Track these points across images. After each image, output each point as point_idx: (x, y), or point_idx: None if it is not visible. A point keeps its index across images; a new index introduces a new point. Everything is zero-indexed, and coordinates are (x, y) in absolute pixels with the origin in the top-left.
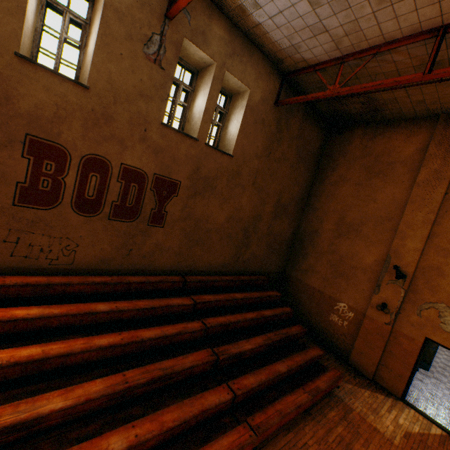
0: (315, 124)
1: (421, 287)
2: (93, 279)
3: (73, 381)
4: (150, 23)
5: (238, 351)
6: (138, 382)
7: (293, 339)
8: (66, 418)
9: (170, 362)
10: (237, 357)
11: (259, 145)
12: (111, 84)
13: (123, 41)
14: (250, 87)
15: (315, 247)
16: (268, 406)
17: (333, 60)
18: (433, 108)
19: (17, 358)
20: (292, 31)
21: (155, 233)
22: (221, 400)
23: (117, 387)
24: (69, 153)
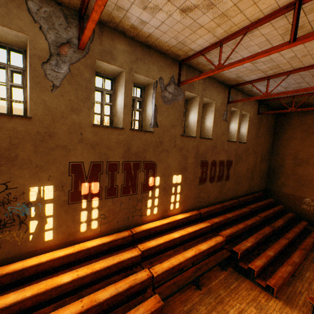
0: (271, 113)
1: None
2: (217, 206)
3: (240, 240)
4: (223, 108)
5: (278, 225)
6: (260, 237)
7: (291, 219)
8: (250, 248)
9: (261, 231)
10: (278, 228)
11: (253, 133)
12: (216, 134)
13: (218, 119)
14: (249, 112)
15: (283, 173)
16: (301, 243)
17: (288, 96)
18: None
19: (229, 233)
20: (271, 92)
21: (226, 183)
22: (286, 241)
23: (256, 239)
24: (208, 162)
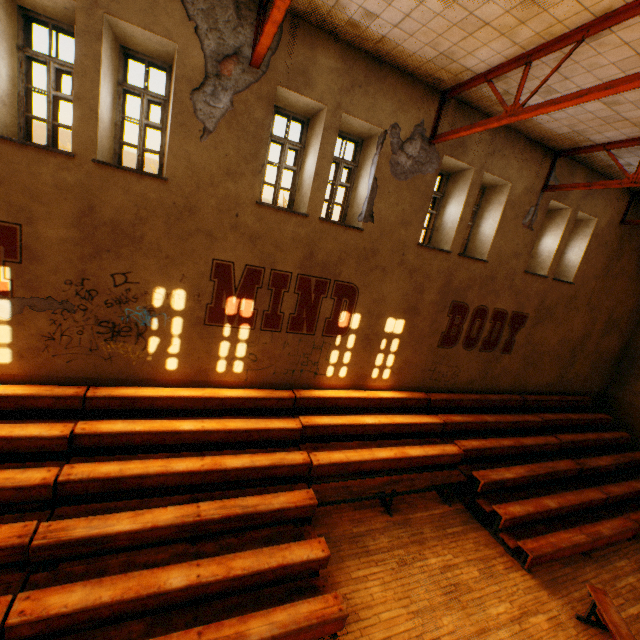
0: None
1: None
2: (470, 396)
3: (496, 465)
4: (530, 201)
5: (595, 465)
6: (541, 472)
7: (637, 465)
8: (511, 484)
9: (550, 464)
10: (593, 470)
11: (597, 266)
12: (499, 254)
13: (511, 222)
14: (597, 216)
15: None
16: (636, 511)
17: None
18: None
19: (475, 446)
20: None
21: (503, 358)
22: (599, 496)
23: (531, 472)
24: (468, 308)
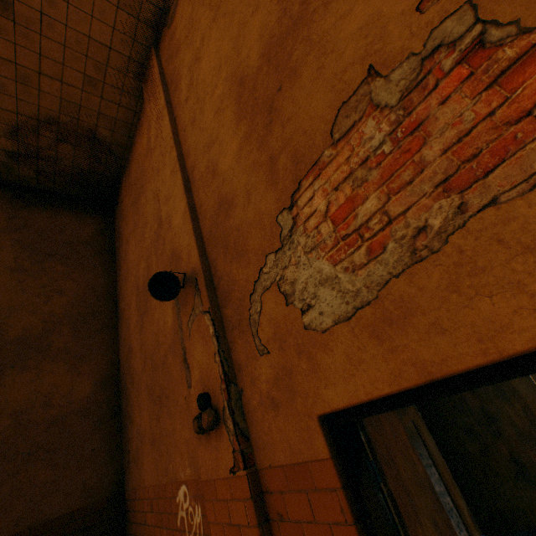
0: (61, 209)
1: (228, 271)
2: None
3: None
4: None
5: None
6: None
7: None
8: None
9: None
10: None
11: None
12: None
13: None
14: None
15: (133, 379)
16: None
17: None
18: (119, 81)
19: None
20: None
21: None
22: None
23: None
24: None
